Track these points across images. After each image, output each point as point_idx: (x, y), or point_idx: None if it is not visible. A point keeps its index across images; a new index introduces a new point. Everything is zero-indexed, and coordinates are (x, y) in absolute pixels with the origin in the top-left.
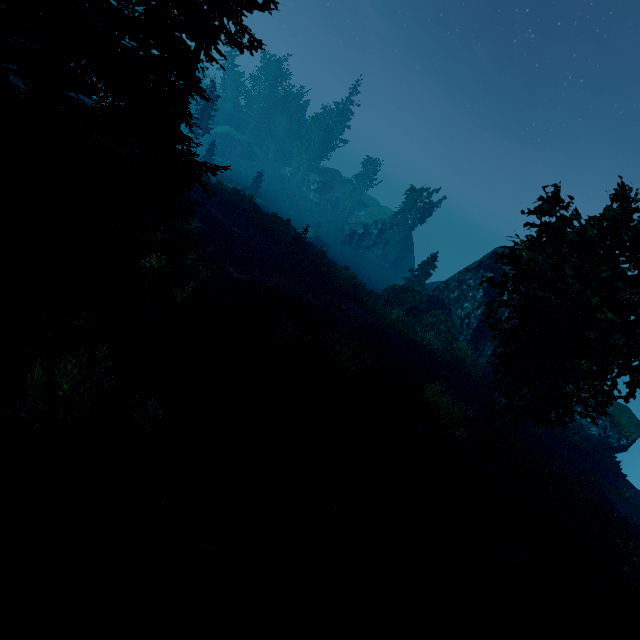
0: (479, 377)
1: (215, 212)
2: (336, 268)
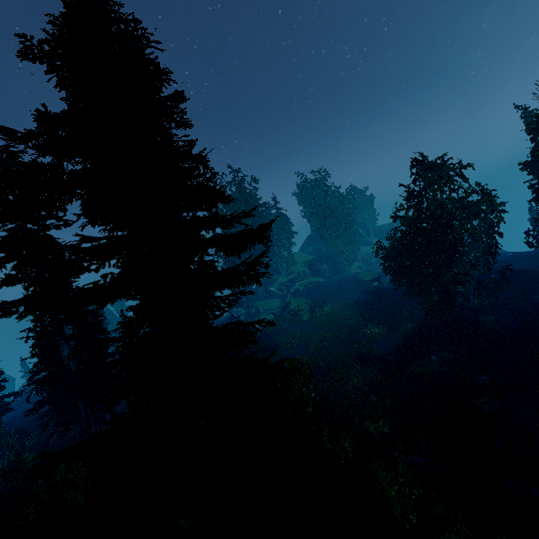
0: None
1: None
2: None
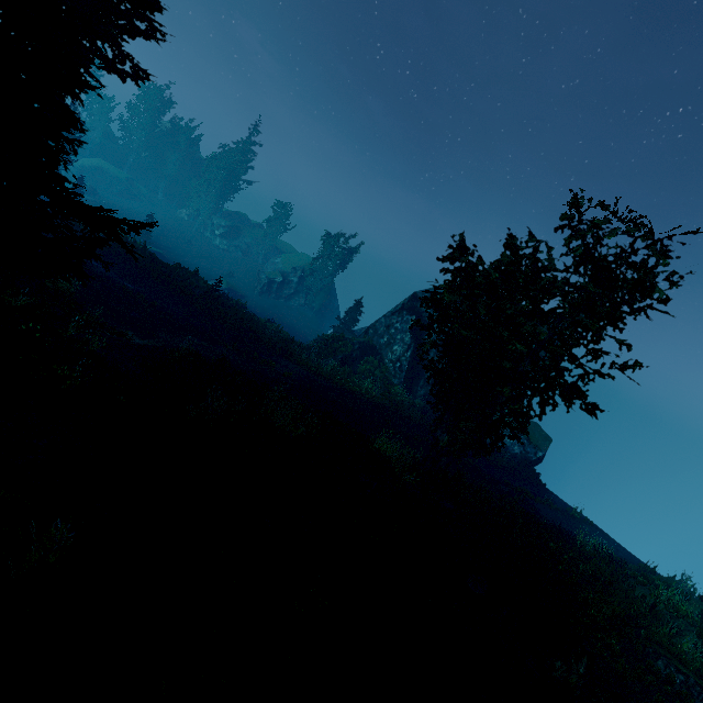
0: (418, 418)
1: (97, 264)
2: (259, 322)
